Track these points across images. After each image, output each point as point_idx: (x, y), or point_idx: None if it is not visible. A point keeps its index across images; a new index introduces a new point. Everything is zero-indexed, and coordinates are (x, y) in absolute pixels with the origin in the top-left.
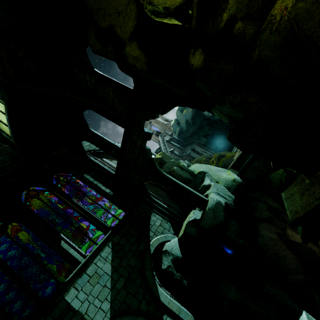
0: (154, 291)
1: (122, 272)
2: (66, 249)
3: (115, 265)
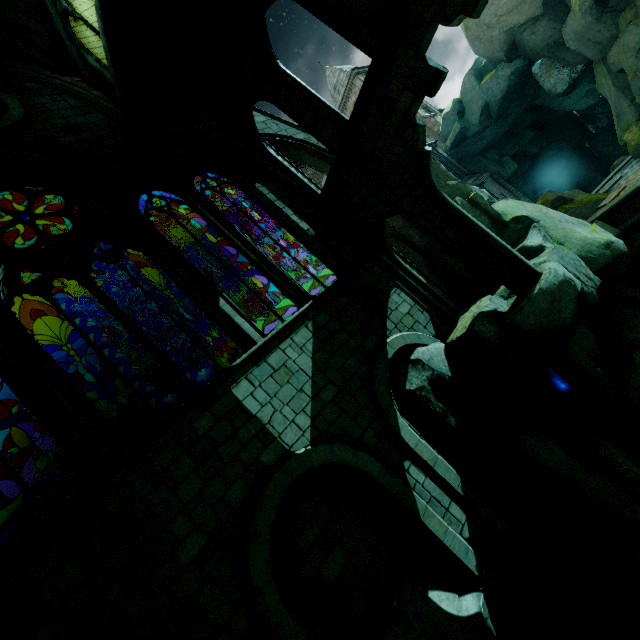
0: (390, 421)
1: (332, 377)
2: (229, 315)
3: (319, 361)
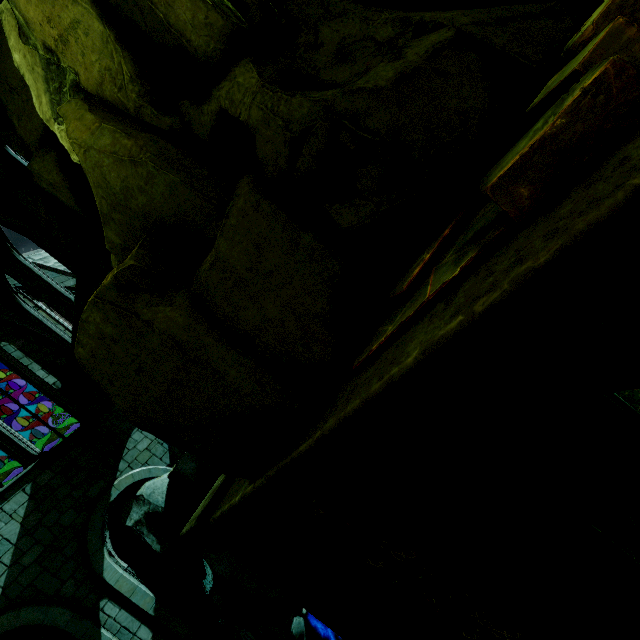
0: (95, 565)
1: (40, 537)
2: None
3: (29, 524)
